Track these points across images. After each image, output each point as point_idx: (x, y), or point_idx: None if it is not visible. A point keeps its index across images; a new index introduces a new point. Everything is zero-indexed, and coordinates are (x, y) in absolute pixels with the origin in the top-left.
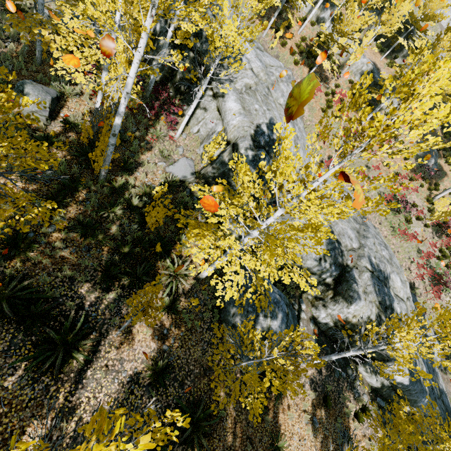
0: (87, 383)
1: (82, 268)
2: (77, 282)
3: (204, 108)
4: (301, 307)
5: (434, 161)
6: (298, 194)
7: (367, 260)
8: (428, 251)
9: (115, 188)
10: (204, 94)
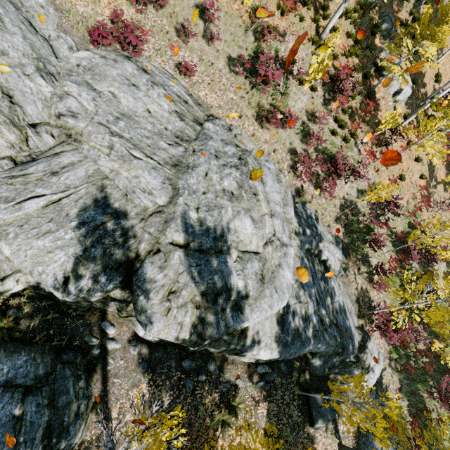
0: None
1: None
2: None
3: None
4: (108, 334)
5: None
6: None
7: (178, 224)
8: (314, 133)
9: None
10: None
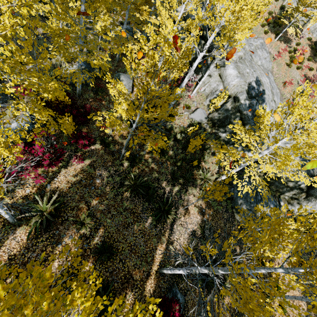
0: (175, 231)
1: (161, 173)
2: (160, 180)
3: (209, 75)
4: (280, 204)
5: None
6: (302, 127)
7: None
8: None
9: (167, 129)
10: (209, 66)
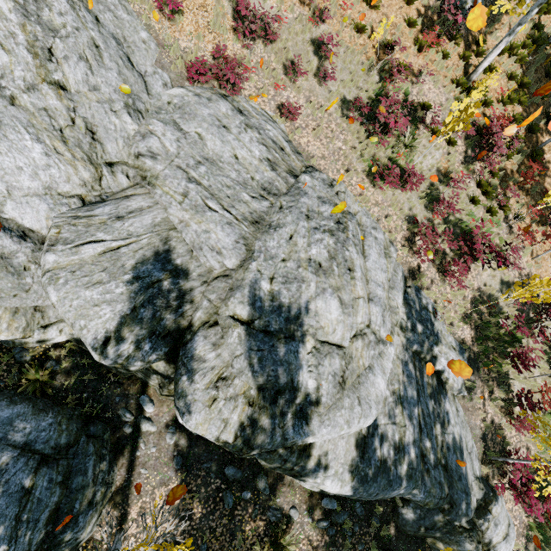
0: None
1: None
2: None
3: None
4: (145, 412)
5: None
6: None
7: (245, 295)
8: (445, 199)
9: None
10: None
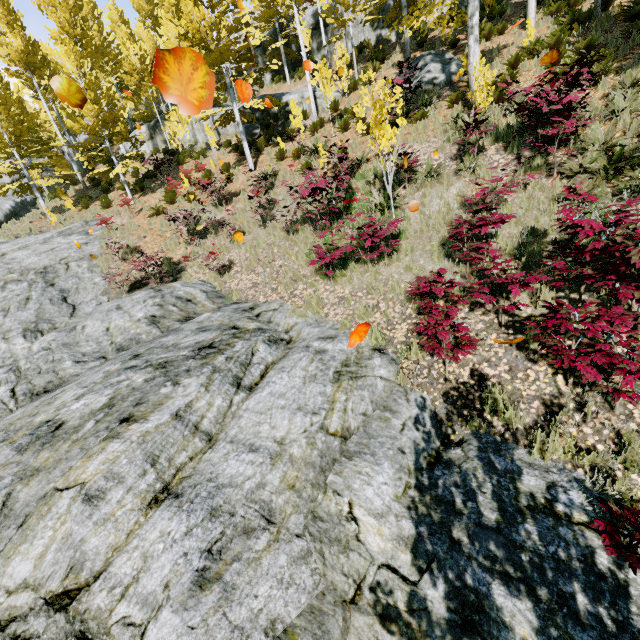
0: None
1: None
2: None
3: None
4: None
5: (437, 63)
6: None
7: None
8: (469, 221)
9: None
10: None
